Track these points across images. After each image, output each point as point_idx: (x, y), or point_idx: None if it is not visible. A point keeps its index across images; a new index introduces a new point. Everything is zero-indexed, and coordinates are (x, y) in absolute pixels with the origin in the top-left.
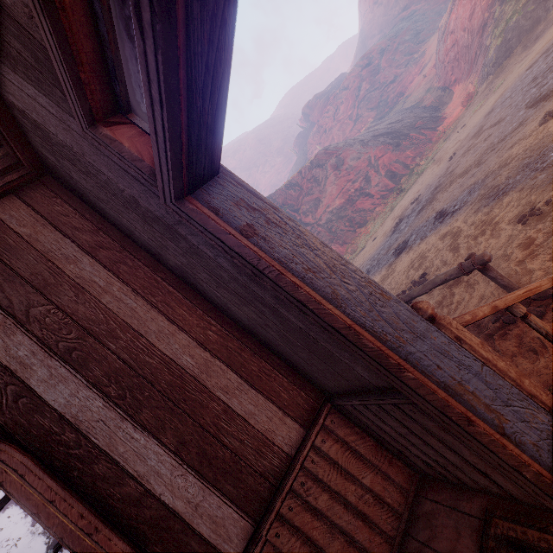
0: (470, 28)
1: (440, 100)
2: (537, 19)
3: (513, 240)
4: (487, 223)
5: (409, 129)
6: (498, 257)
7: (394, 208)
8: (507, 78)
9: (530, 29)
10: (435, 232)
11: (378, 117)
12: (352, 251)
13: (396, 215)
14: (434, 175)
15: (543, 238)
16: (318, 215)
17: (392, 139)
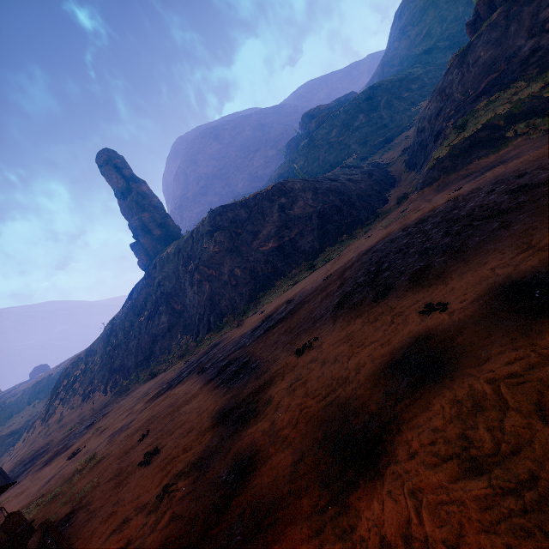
0: (433, 126)
1: (400, 174)
2: (456, 166)
3: (141, 511)
4: (187, 449)
5: (358, 197)
6: (126, 520)
7: (295, 284)
8: (409, 213)
9: (449, 172)
10: (217, 392)
11: (361, 155)
12: (254, 306)
13: (282, 300)
14: (314, 284)
15: (123, 543)
16: (251, 250)
17: (339, 201)
